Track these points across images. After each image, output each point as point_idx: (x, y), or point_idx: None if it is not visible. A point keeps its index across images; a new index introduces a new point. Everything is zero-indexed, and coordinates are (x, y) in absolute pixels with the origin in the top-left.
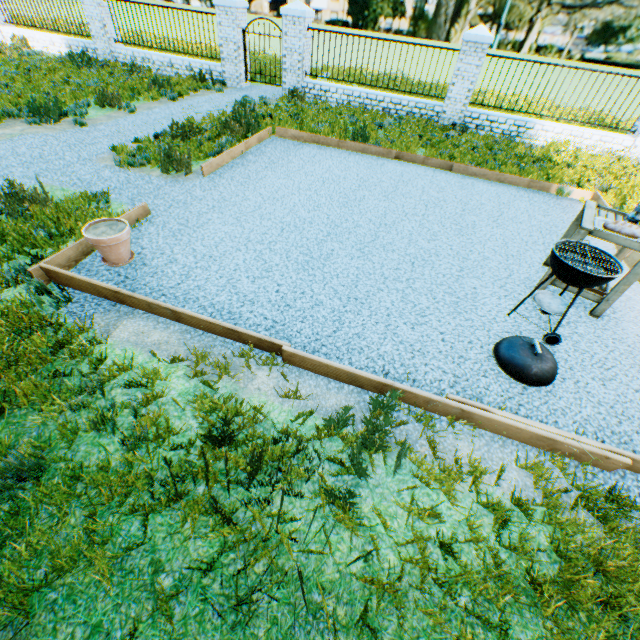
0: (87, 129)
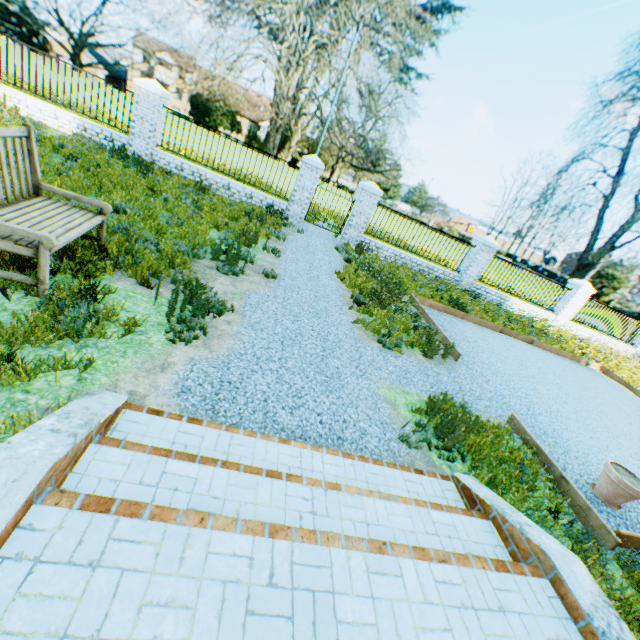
0: (282, 283)
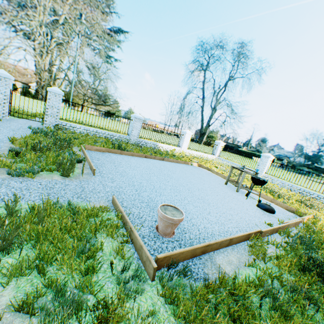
0: None
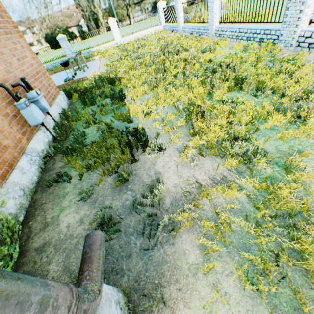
0: None
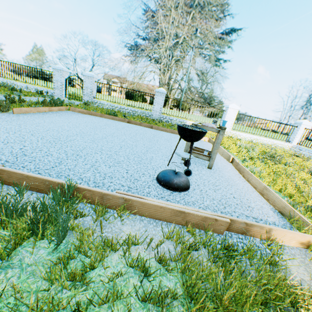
0: None
